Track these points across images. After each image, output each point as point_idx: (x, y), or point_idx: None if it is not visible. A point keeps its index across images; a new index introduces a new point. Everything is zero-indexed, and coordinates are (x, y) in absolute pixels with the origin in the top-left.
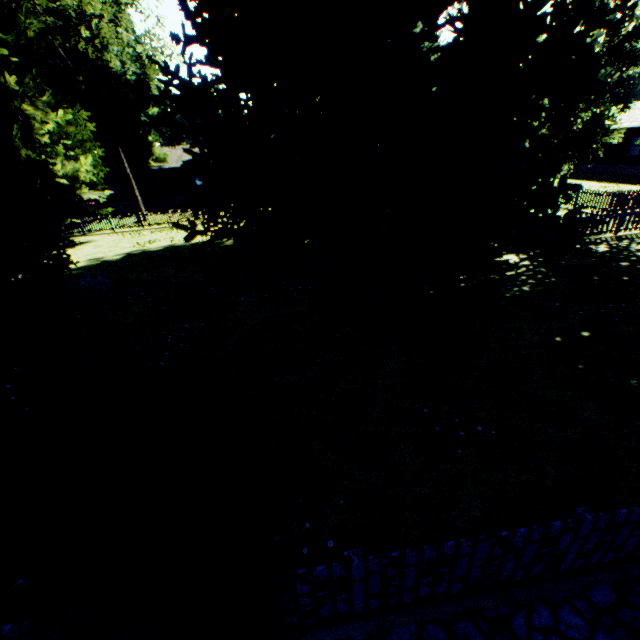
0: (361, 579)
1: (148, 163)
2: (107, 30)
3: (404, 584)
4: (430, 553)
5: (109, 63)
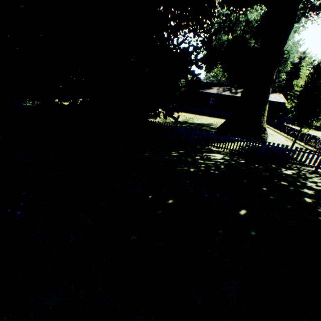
0: None
1: None
2: None
3: None
4: None
5: None
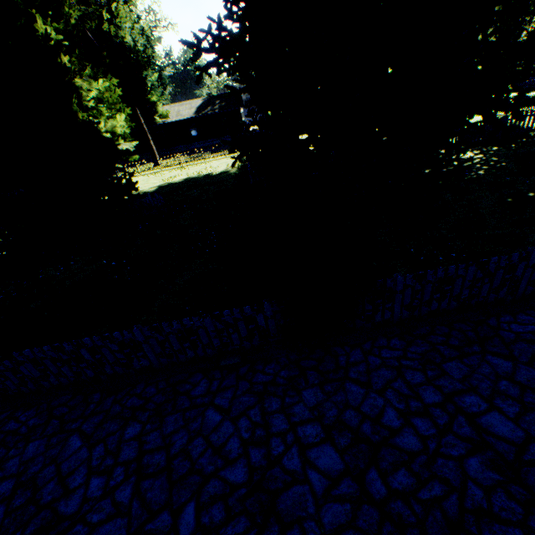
0: (400, 292)
1: (154, 120)
2: (123, 10)
3: (423, 298)
4: (440, 273)
5: (123, 39)
